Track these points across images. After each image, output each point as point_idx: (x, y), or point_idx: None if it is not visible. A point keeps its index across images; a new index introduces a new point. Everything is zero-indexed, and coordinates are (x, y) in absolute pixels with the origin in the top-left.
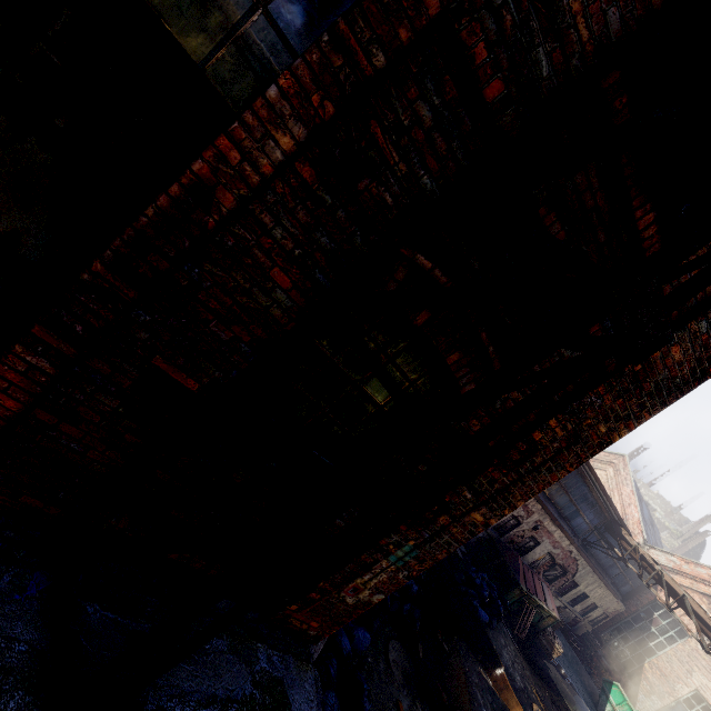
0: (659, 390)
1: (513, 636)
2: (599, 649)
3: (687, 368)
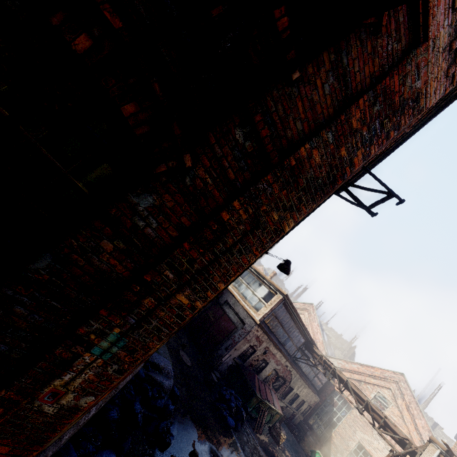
0: (309, 187)
1: (254, 433)
2: (307, 431)
3: (324, 171)
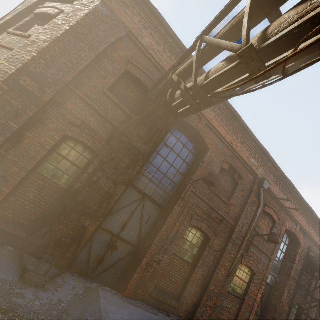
0: (319, 292)
1: None
2: None
3: None
